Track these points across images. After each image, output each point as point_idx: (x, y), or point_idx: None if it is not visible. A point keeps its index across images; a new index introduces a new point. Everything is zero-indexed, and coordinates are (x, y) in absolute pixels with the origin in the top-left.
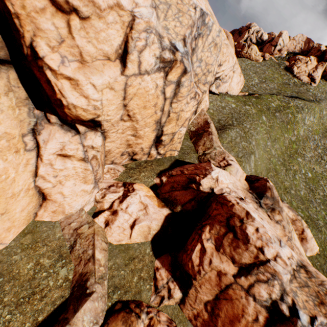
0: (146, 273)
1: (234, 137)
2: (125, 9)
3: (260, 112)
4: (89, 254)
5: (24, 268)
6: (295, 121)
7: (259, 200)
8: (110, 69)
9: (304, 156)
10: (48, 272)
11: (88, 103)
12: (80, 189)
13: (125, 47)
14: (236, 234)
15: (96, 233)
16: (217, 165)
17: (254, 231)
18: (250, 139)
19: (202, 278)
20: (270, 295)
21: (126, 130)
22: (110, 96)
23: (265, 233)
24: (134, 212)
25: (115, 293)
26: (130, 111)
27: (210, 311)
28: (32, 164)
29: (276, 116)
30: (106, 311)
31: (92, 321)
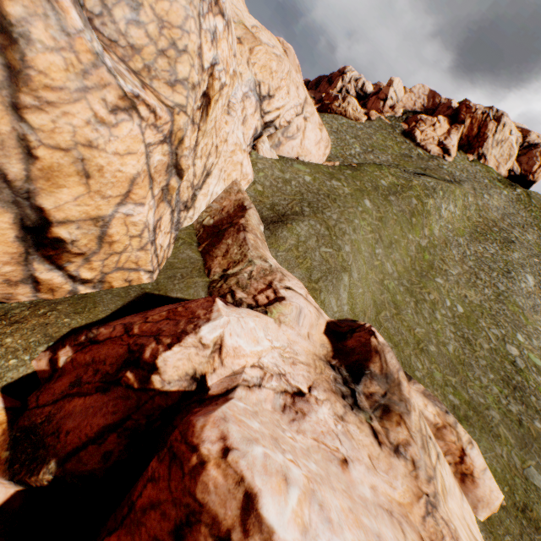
0: None
1: (303, 237)
2: None
3: (359, 192)
4: None
5: None
6: (424, 211)
7: (354, 386)
8: None
9: (446, 274)
10: None
11: None
12: None
13: None
14: None
15: None
16: (250, 303)
17: None
18: (339, 241)
19: None
20: None
21: None
22: None
23: None
24: None
25: None
26: None
27: None
28: None
29: (390, 201)
30: None
31: None
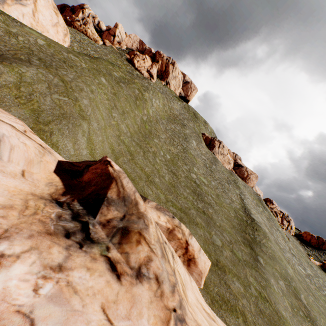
0: None
1: (28, 80)
2: None
3: (96, 71)
4: None
5: None
6: (143, 99)
7: (89, 218)
8: None
9: (159, 137)
10: None
11: None
12: None
13: None
14: None
15: None
16: None
17: None
18: (75, 95)
19: None
20: None
21: None
22: None
23: None
24: None
25: None
26: None
27: None
28: None
29: (121, 86)
30: None
31: None
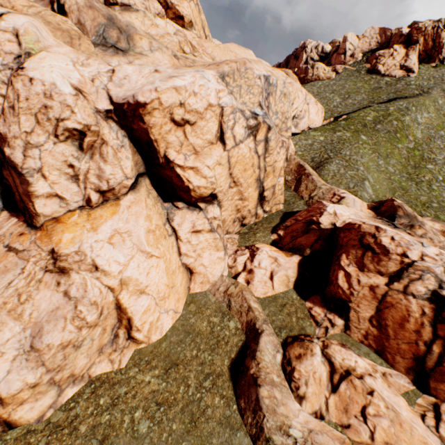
0: (302, 314)
1: (336, 169)
2: (214, 105)
3: (355, 132)
4: (245, 307)
5: (202, 326)
6: (404, 126)
7: (392, 222)
8: (215, 150)
9: (434, 161)
10: (220, 326)
11: (207, 182)
12: (216, 257)
13: (221, 130)
14: (373, 250)
15: (244, 290)
16: (329, 203)
17: (390, 241)
18: (356, 165)
19: (357, 298)
20: (427, 287)
21: (234, 195)
22: (220, 171)
23: (401, 239)
24: (267, 266)
25: (282, 332)
26: (234, 178)
27: (377, 325)
28: (175, 246)
29: (377, 129)
30: (281, 345)
31: (274, 349)
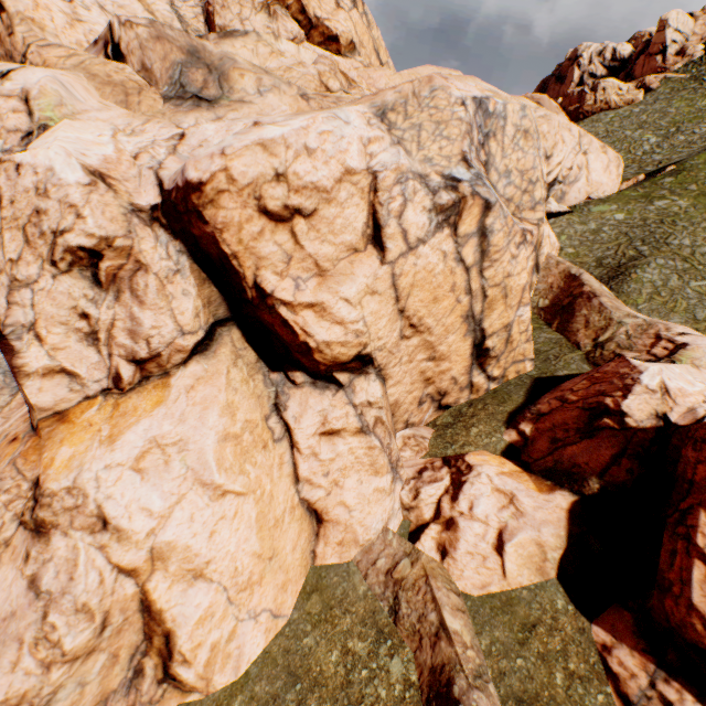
0: (581, 662)
1: (658, 280)
2: (358, 171)
3: (702, 197)
4: (432, 623)
5: (326, 662)
6: None
7: None
8: (362, 264)
9: None
10: (369, 667)
11: (345, 332)
12: (372, 489)
13: (374, 221)
14: None
15: (431, 574)
16: (646, 359)
17: None
18: None
19: None
20: None
21: (415, 352)
22: (374, 306)
23: None
24: (490, 515)
25: None
26: (411, 318)
27: None
28: (288, 462)
29: None
30: None
31: None
